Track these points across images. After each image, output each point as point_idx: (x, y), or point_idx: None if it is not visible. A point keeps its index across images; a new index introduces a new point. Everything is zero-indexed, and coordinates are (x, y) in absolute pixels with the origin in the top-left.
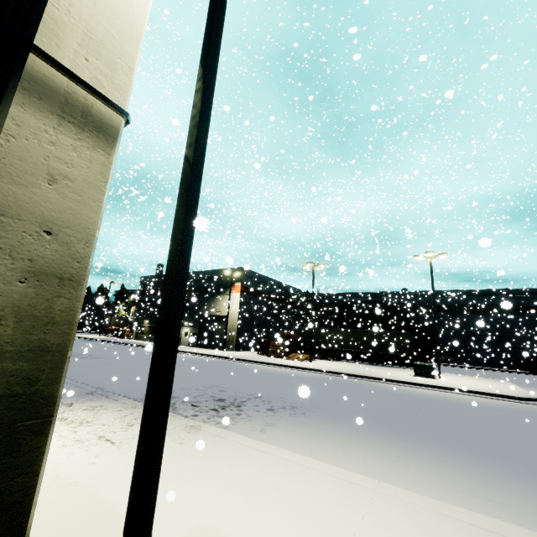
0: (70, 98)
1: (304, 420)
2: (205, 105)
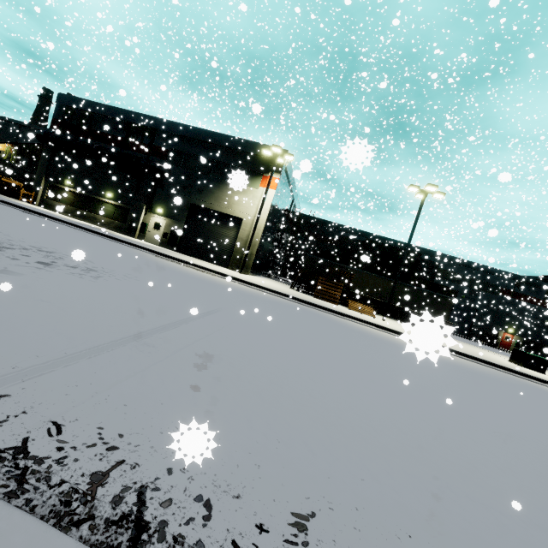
0: None
1: None
2: None
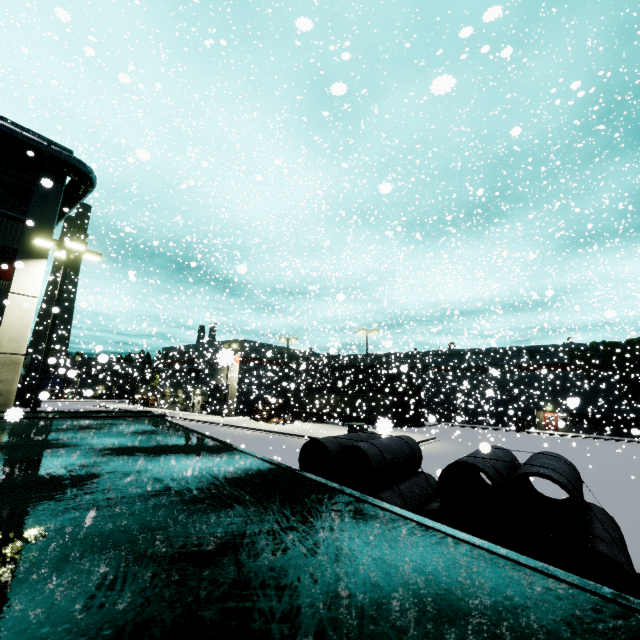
0: (6, 359)
1: None
2: (47, 349)
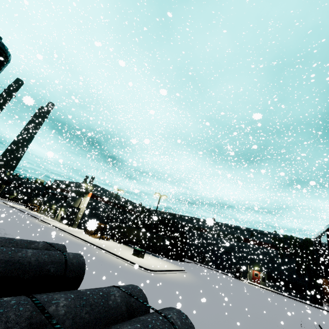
0: None
1: None
2: None
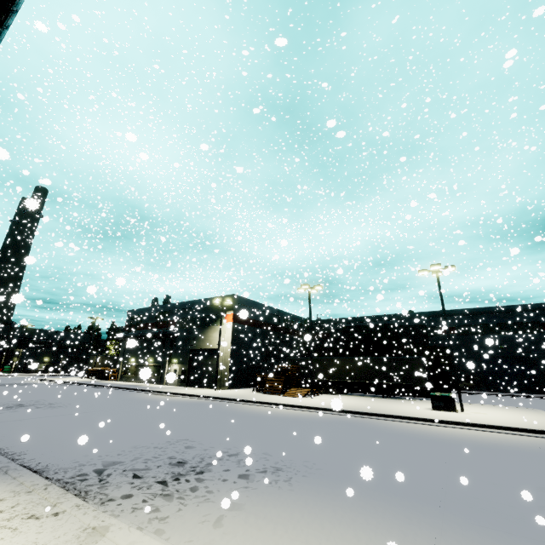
0: None
1: (287, 494)
2: None
